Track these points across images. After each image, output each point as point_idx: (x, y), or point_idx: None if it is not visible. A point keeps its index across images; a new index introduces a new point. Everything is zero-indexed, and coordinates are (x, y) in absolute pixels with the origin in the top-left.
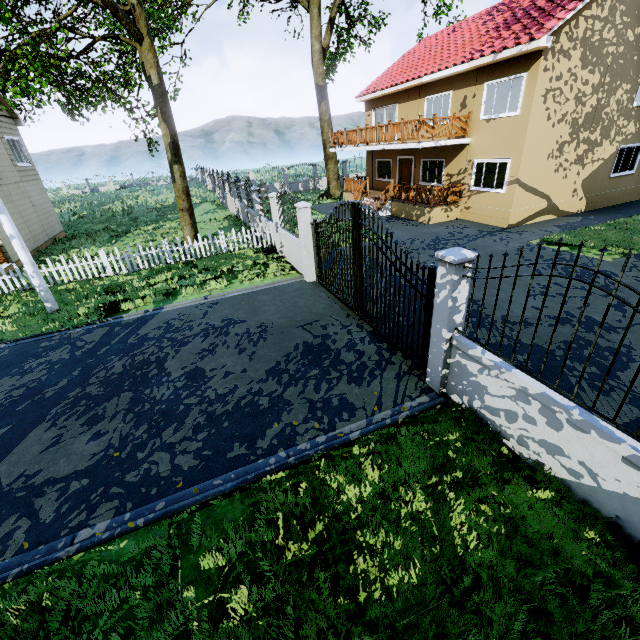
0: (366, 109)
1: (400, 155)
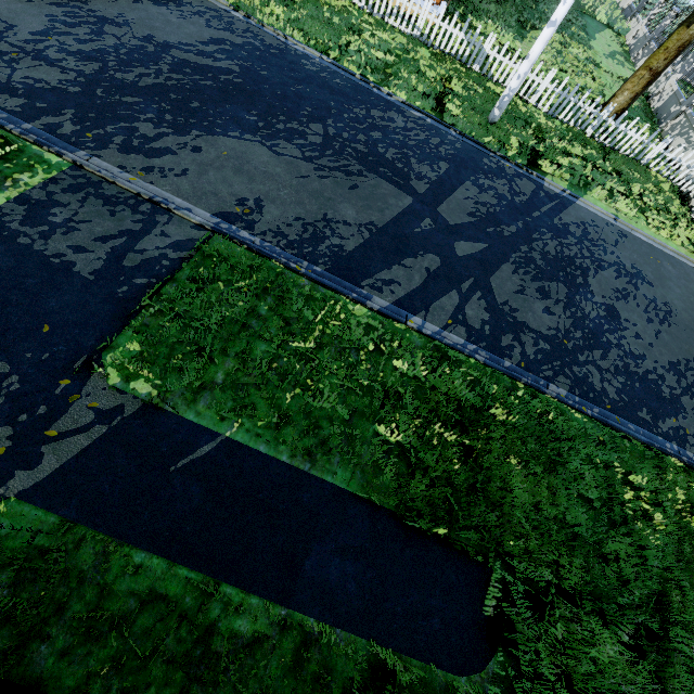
0: None
1: None
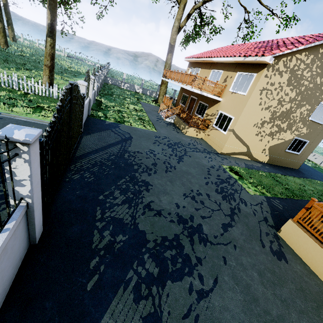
0: (188, 66)
1: (192, 95)
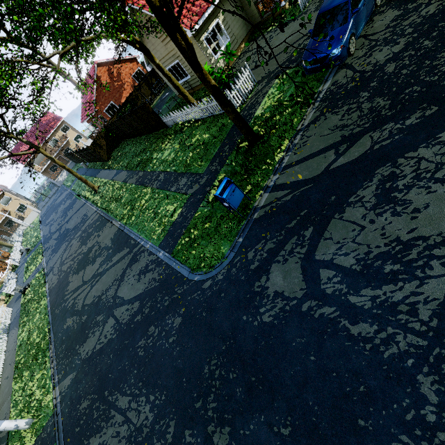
0: None
1: None
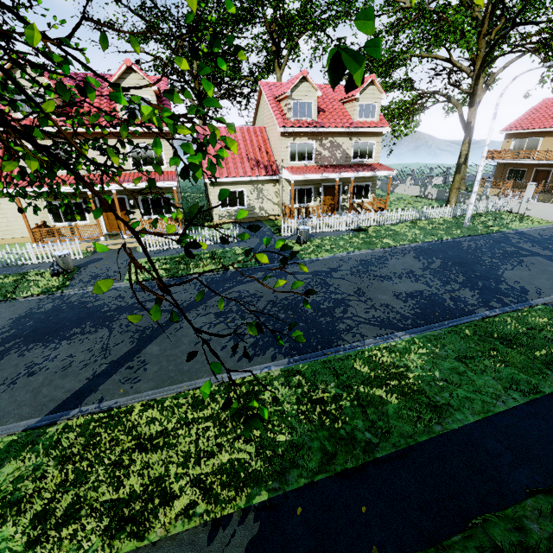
0: (505, 138)
1: (538, 167)
